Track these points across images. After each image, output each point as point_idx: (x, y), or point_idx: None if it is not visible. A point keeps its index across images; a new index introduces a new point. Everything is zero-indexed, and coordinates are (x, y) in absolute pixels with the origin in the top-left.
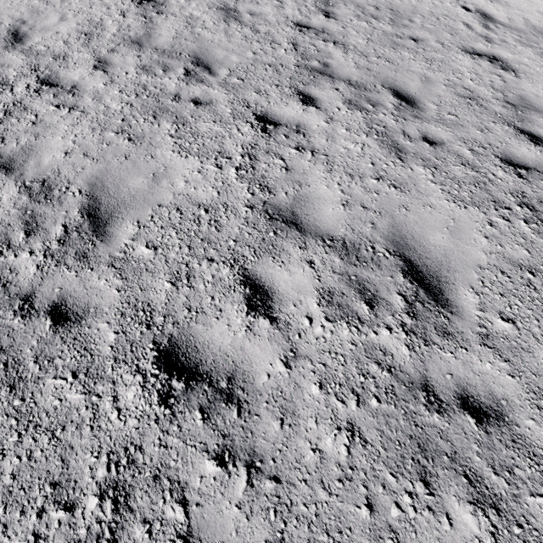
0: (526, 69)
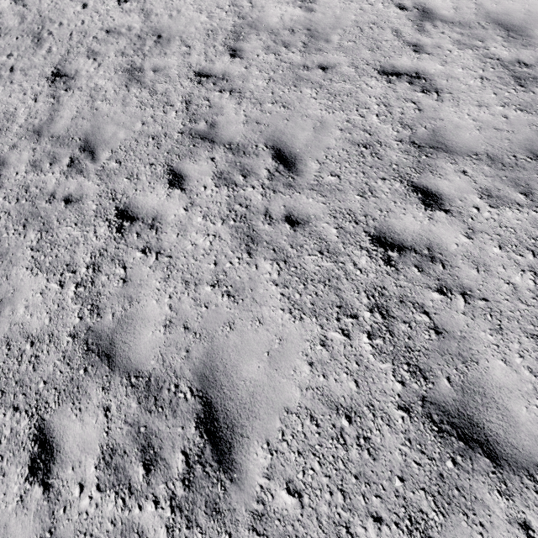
0: (455, 86)
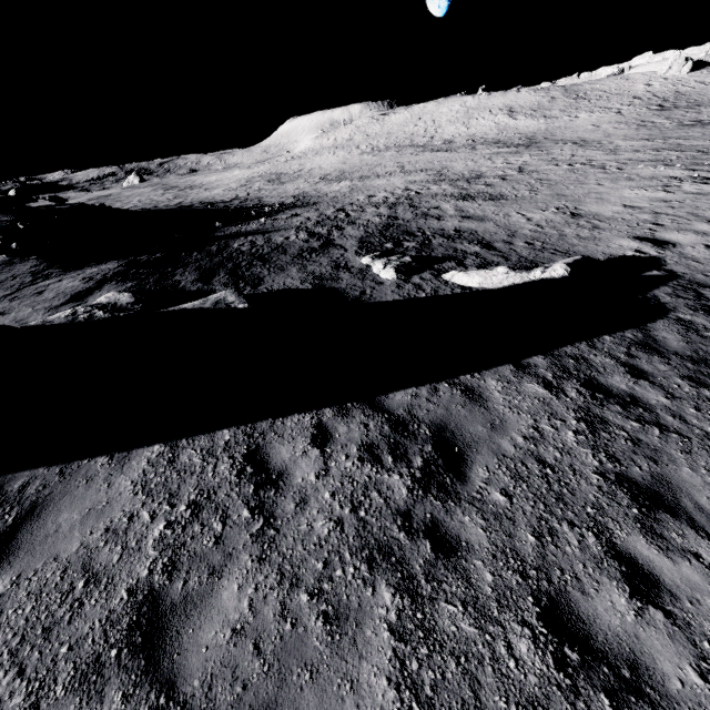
0: None
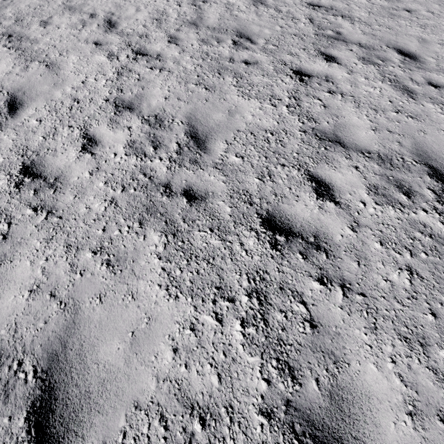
0: None
